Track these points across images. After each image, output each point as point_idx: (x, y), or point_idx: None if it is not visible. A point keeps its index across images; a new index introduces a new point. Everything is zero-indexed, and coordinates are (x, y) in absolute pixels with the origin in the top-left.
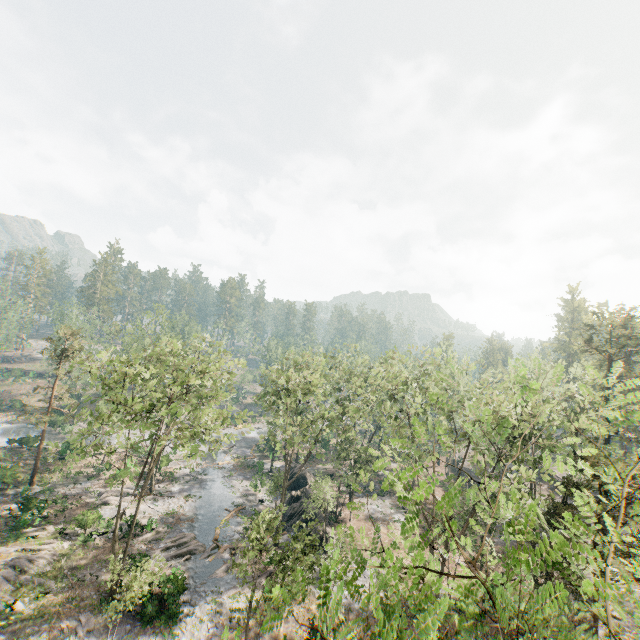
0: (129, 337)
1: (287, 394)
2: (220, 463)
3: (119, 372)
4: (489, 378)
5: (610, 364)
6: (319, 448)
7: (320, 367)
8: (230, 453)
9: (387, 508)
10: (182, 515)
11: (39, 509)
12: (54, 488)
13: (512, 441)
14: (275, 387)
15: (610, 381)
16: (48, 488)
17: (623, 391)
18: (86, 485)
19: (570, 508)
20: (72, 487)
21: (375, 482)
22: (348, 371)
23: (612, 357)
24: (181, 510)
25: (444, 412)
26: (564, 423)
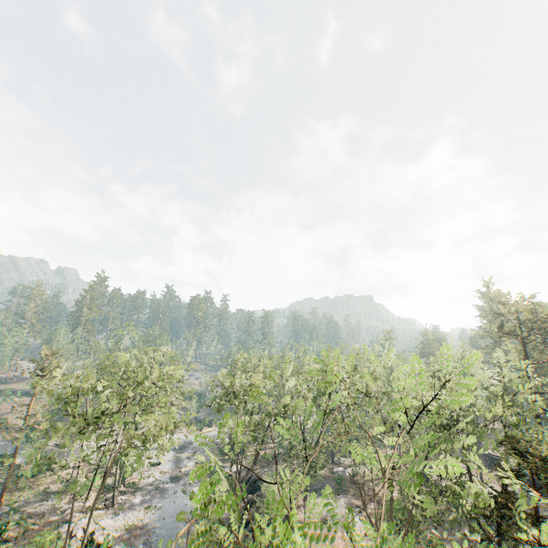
0: (102, 353)
1: (233, 396)
2: (182, 470)
3: (74, 387)
4: (410, 368)
5: (524, 347)
6: (277, 448)
7: (261, 369)
8: (193, 458)
9: (342, 508)
10: (140, 529)
11: (1, 531)
12: (21, 507)
13: (442, 429)
14: (224, 390)
15: (522, 363)
16: (14, 507)
17: (547, 371)
18: (52, 502)
19: (509, 496)
20: (38, 505)
21: (330, 480)
22: (292, 370)
23: (525, 340)
24: (140, 523)
25: (371, 404)
26: (484, 407)
